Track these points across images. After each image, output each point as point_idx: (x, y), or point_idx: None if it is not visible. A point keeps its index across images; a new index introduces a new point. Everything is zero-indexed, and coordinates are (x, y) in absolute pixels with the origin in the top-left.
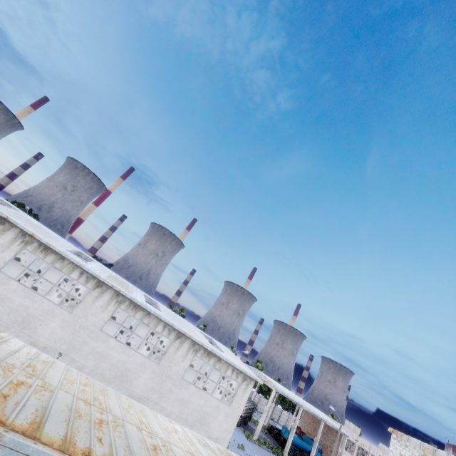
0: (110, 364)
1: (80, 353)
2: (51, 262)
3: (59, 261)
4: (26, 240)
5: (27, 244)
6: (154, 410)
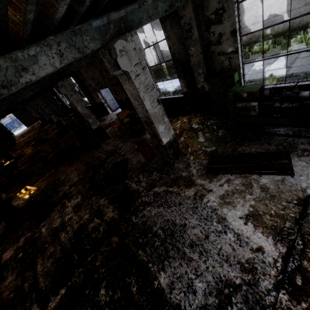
0: None
1: None
2: None
3: None
4: None
5: None
6: (271, 3)
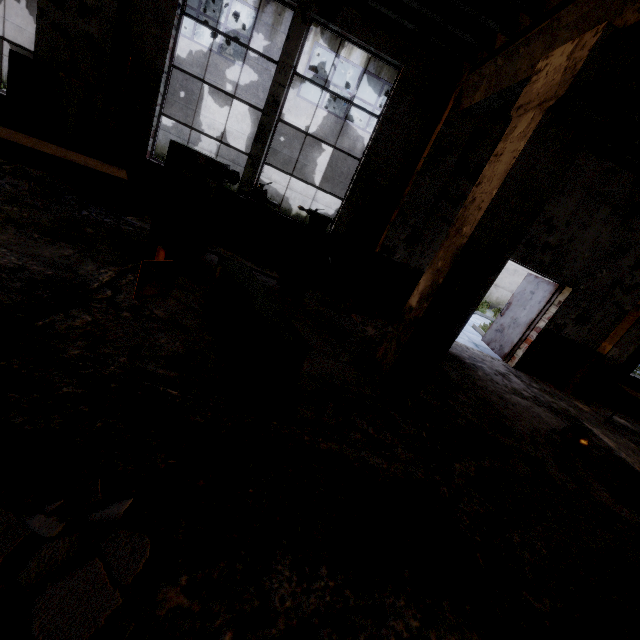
0: None
1: None
2: (360, 63)
3: (371, 57)
4: (314, 25)
5: (318, 35)
6: None
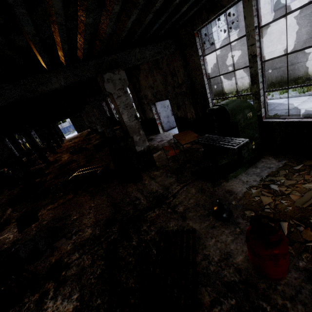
0: (311, 23)
1: (271, 45)
2: None
3: None
4: None
5: None
6: None
